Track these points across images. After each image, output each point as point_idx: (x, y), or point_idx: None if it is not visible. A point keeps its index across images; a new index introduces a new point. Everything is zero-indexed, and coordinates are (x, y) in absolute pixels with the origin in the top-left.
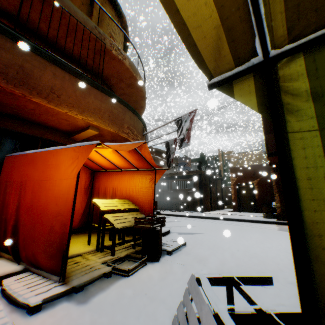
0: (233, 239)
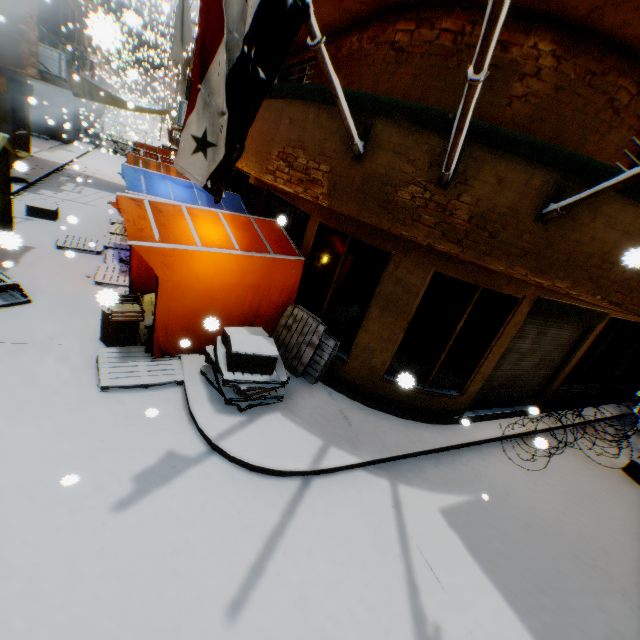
0: None
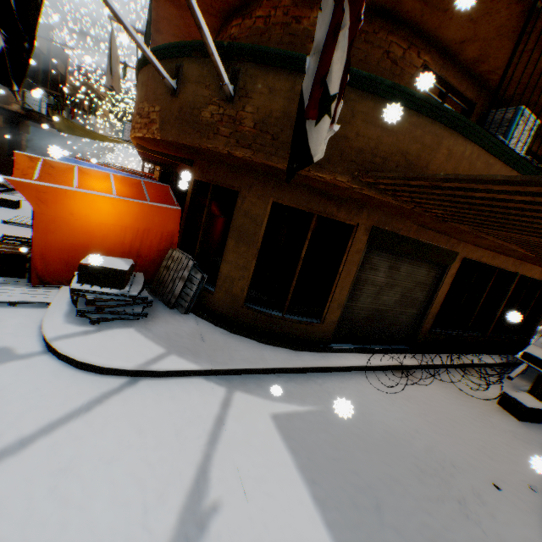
0: None
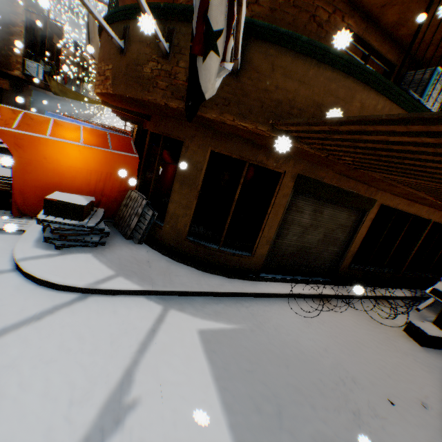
0: None
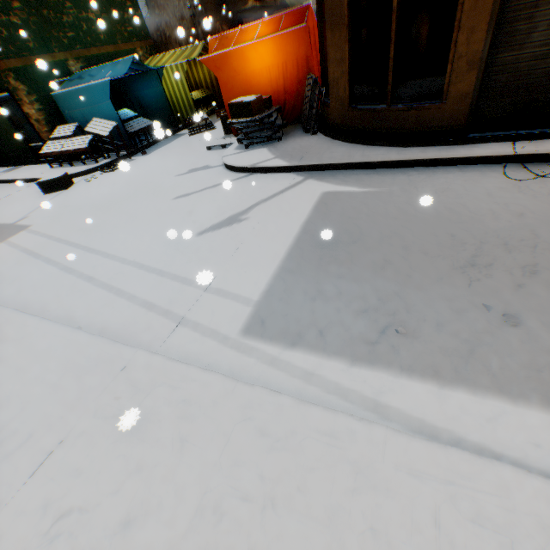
0: (151, 173)
